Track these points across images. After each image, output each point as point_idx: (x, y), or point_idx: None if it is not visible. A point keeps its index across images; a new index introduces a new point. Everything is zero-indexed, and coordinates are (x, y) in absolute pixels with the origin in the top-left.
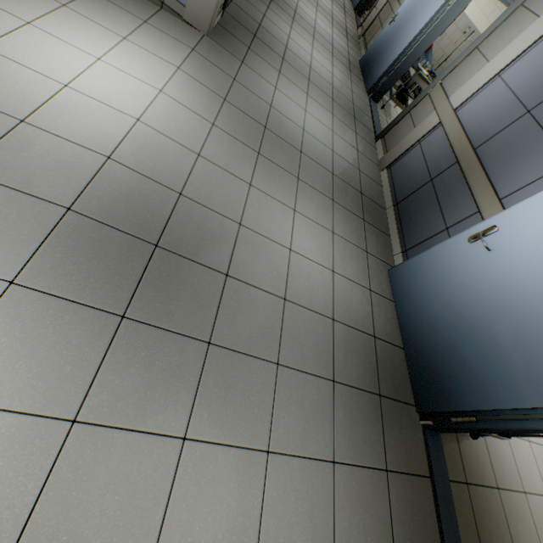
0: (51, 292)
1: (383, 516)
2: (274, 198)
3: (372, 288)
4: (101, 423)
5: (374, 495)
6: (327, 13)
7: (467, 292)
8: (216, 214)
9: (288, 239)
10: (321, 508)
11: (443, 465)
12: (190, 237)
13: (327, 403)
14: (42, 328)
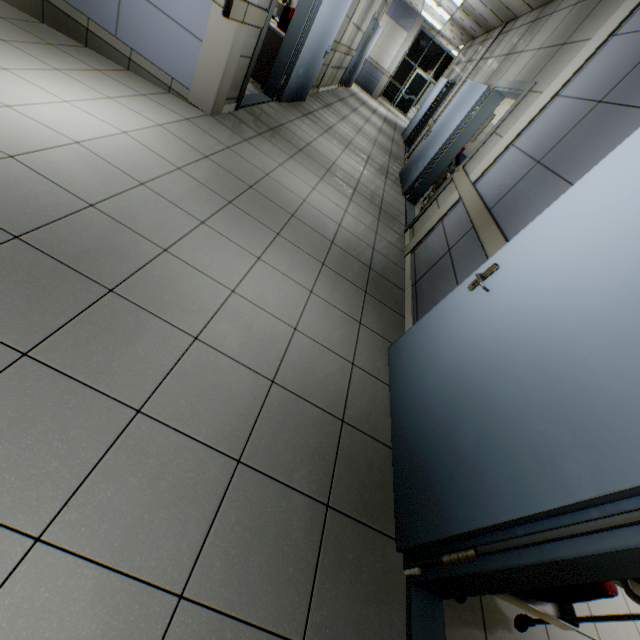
0: None
1: None
2: (233, 241)
3: (358, 362)
4: None
5: None
6: (369, 138)
7: (465, 350)
8: (134, 233)
9: (235, 281)
10: None
11: None
12: (77, 243)
13: (212, 491)
14: None
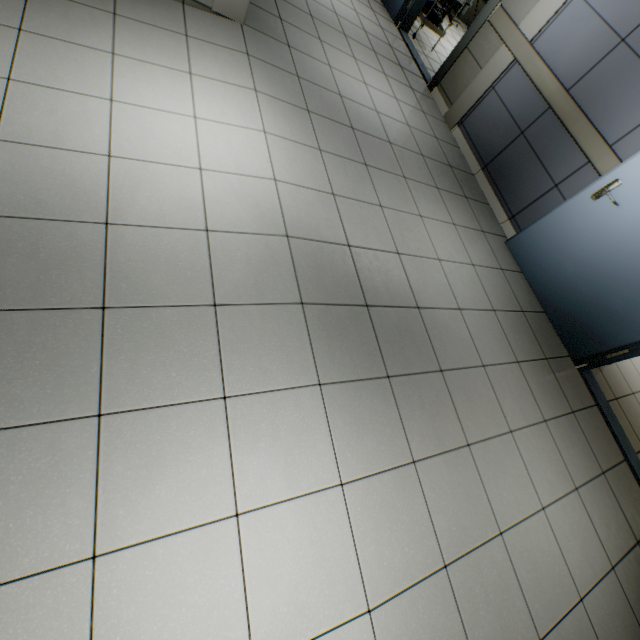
0: (342, 380)
1: (583, 443)
2: (402, 211)
3: (502, 266)
4: (426, 457)
5: (573, 432)
6: None
7: (600, 248)
8: (379, 252)
9: (432, 250)
10: (552, 454)
11: (600, 393)
12: (379, 286)
13: (522, 381)
14: (357, 409)
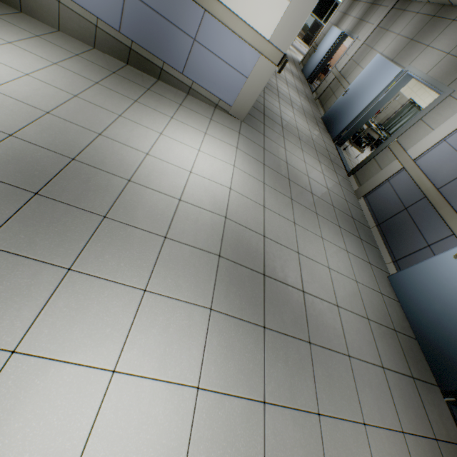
0: (228, 313)
1: None
2: (309, 230)
3: (382, 291)
4: (276, 403)
5: None
6: (293, 87)
7: None
8: (285, 247)
9: (325, 260)
10: None
11: None
12: (277, 266)
13: (385, 385)
14: (232, 338)
